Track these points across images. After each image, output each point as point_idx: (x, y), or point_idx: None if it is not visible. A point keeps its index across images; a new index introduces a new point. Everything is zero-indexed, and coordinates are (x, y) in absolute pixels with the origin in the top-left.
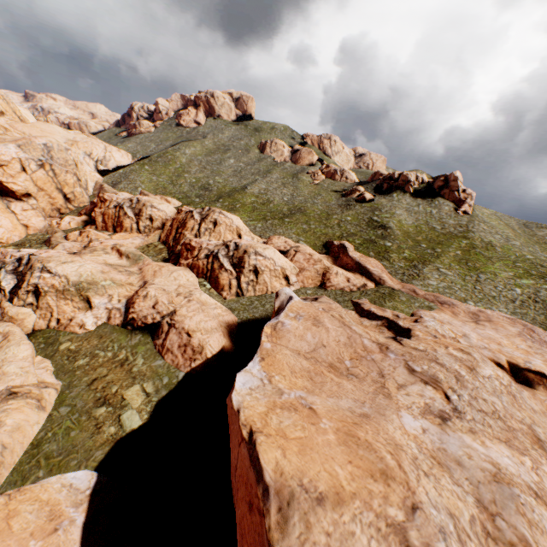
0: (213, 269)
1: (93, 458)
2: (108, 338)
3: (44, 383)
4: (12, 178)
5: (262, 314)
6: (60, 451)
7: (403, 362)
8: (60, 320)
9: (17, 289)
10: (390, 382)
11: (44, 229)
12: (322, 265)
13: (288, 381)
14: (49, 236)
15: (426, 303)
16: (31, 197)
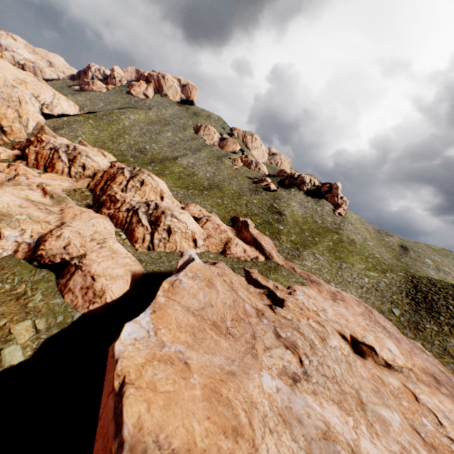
0: (131, 222)
1: None
2: (11, 271)
3: None
4: None
5: (167, 268)
6: None
7: (273, 328)
8: None
9: None
10: (259, 344)
11: None
12: (226, 235)
13: (172, 335)
14: None
15: (300, 280)
16: None
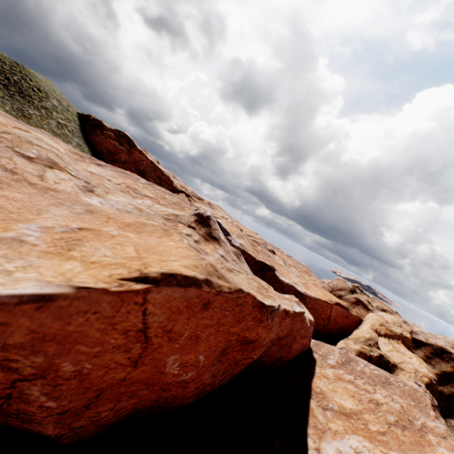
0: None
1: None
2: None
3: None
4: None
5: None
6: None
7: (12, 151)
8: None
9: None
10: (30, 177)
11: None
12: None
13: None
14: None
15: None
16: None
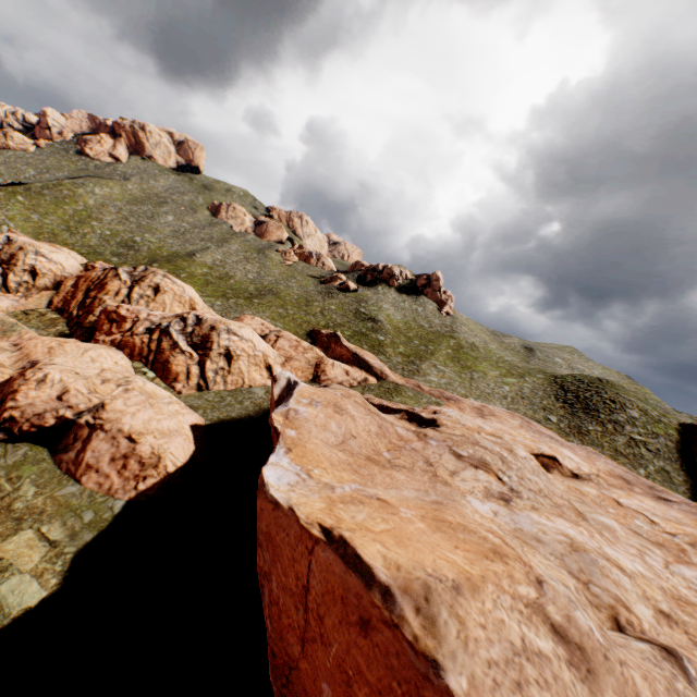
0: (160, 350)
1: None
2: None
3: None
4: None
5: (242, 413)
6: None
7: (448, 448)
8: None
9: None
10: (441, 470)
11: None
12: (315, 354)
13: (332, 475)
14: None
15: (433, 399)
16: None
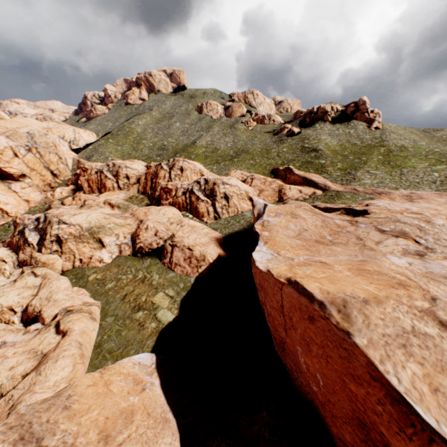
0: (191, 202)
1: (146, 346)
2: (125, 266)
3: (87, 303)
4: (8, 163)
5: (240, 227)
6: (118, 346)
7: (373, 227)
8: (82, 260)
9: (42, 241)
10: (368, 242)
11: (42, 201)
12: (277, 184)
13: (292, 253)
14: (49, 204)
15: (367, 196)
16: (26, 177)
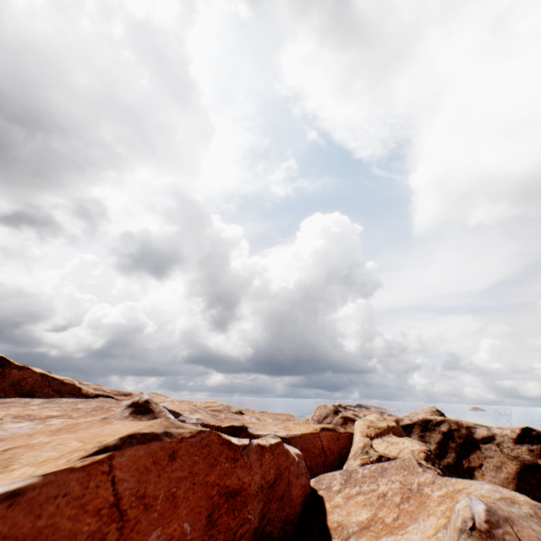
0: None
1: None
2: None
3: None
4: None
5: None
6: None
7: None
8: None
9: None
10: None
11: None
12: None
13: None
14: None
15: None
16: None
